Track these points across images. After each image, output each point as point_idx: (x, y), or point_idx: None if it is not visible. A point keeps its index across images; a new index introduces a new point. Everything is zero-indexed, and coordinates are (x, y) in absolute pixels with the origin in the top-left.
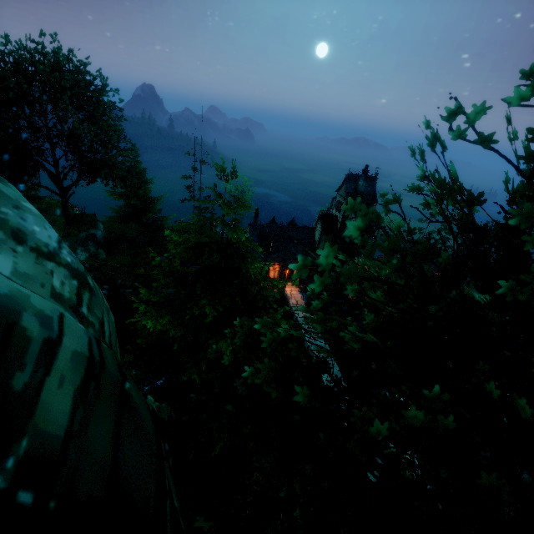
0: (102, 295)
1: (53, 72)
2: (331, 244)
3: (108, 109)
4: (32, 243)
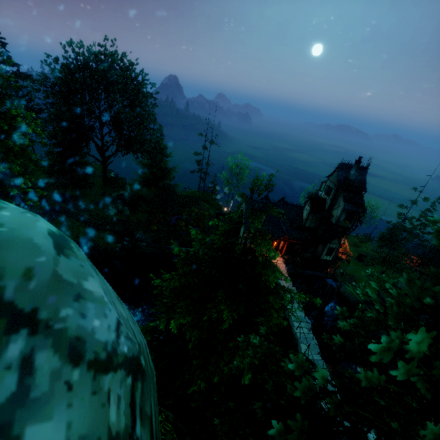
0: (148, 356)
1: (109, 69)
2: (317, 223)
3: (145, 98)
4: (90, 352)
